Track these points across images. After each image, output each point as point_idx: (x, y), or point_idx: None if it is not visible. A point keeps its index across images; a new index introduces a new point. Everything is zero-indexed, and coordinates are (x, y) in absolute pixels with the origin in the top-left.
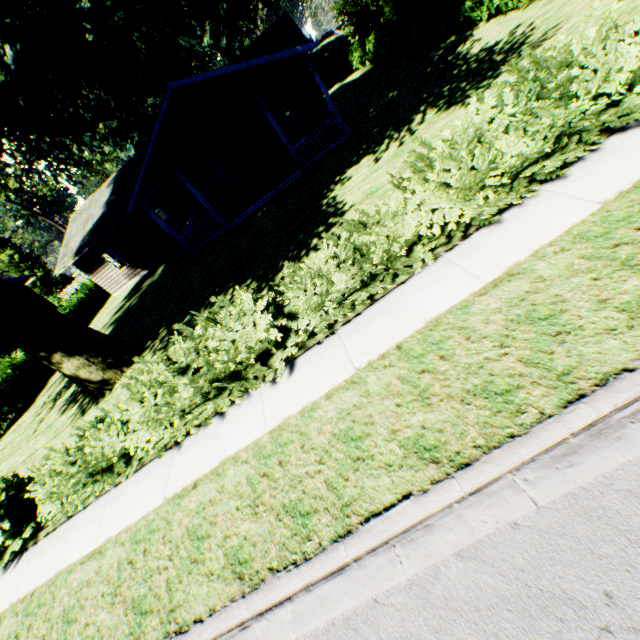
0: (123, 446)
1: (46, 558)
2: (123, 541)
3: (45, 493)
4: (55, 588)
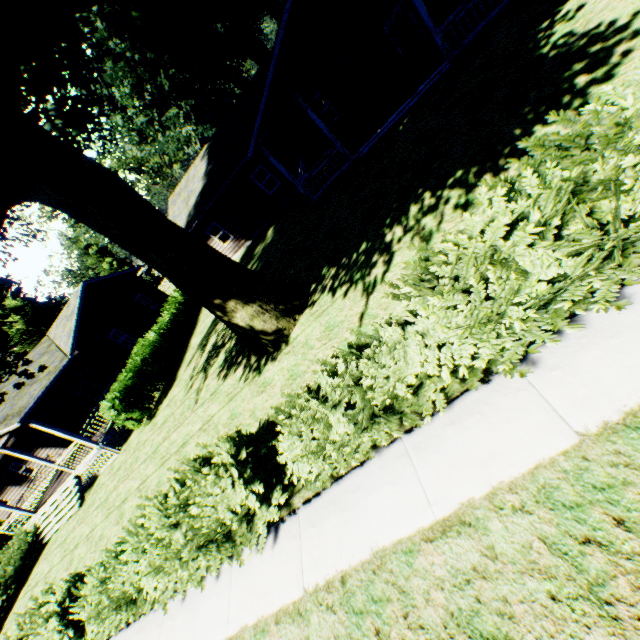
0: (425, 371)
1: (330, 532)
2: (517, 506)
3: (301, 447)
4: (391, 576)
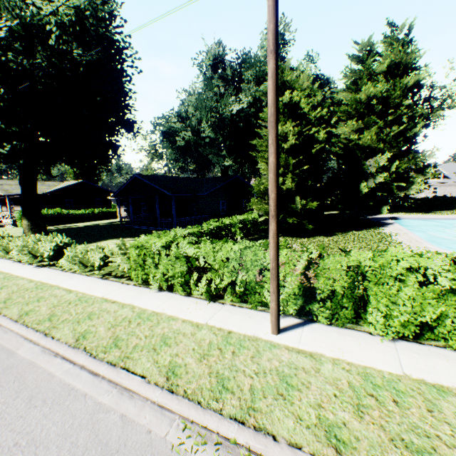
0: None
1: None
2: None
3: None
4: None
